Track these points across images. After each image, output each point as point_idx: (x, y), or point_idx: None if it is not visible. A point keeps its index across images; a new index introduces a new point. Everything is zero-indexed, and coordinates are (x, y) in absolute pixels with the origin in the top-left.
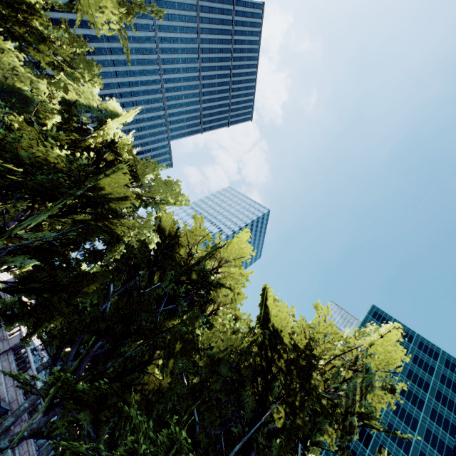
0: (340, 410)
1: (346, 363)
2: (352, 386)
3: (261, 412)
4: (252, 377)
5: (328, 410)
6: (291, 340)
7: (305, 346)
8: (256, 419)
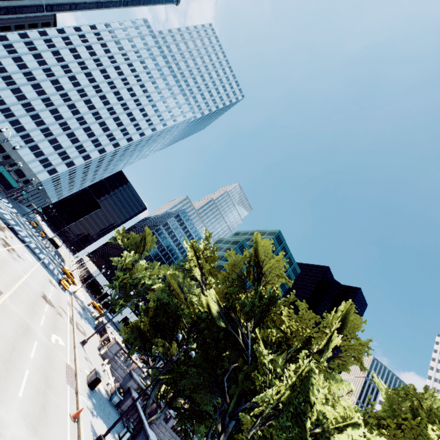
0: None
1: None
2: None
3: None
4: None
5: None
6: None
7: None
8: None
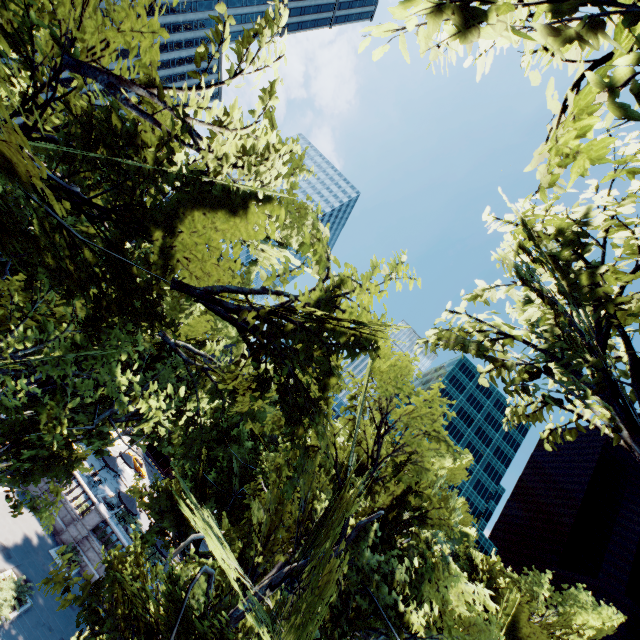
0: None
1: None
2: None
3: None
4: None
5: None
6: None
7: None
8: None
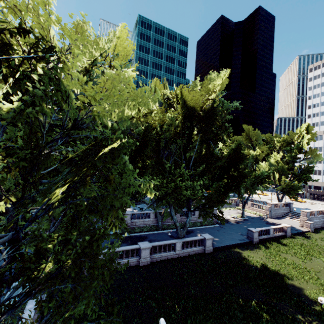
0: (219, 122)
1: (210, 100)
2: (219, 110)
3: (189, 141)
4: (182, 133)
5: (219, 126)
6: (201, 109)
7: (209, 109)
8: (187, 144)
